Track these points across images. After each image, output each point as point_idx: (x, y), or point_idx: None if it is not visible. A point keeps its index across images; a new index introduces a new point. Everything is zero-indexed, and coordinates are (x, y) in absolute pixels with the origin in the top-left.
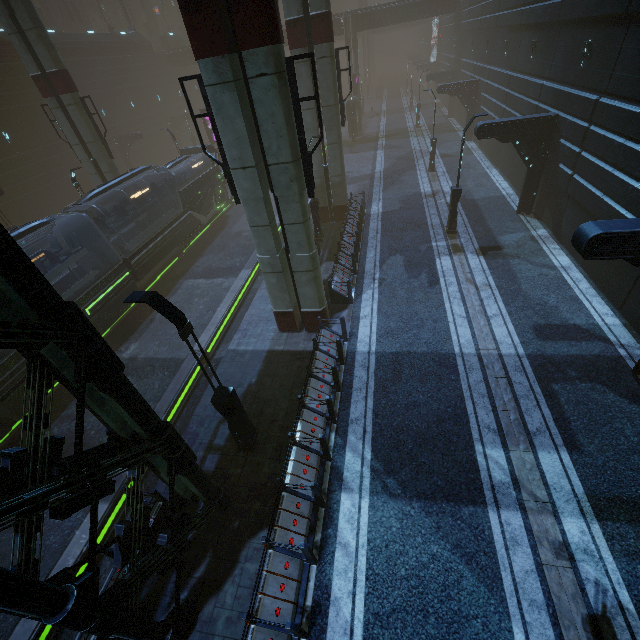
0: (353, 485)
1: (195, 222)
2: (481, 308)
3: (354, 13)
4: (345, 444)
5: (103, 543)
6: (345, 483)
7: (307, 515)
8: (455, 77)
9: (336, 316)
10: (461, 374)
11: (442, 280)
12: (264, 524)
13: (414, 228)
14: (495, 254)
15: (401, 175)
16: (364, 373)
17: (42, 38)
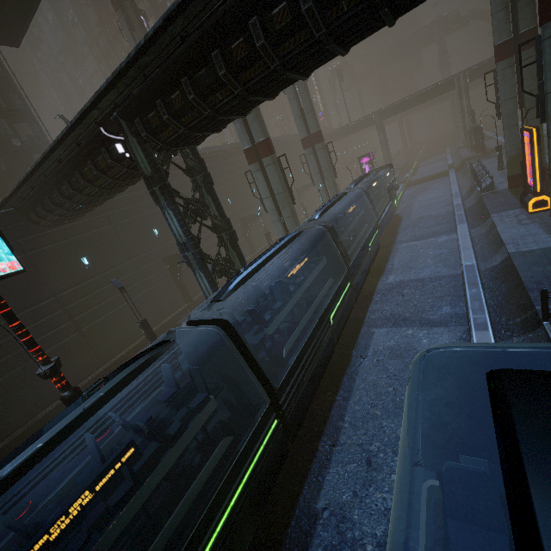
0: None
1: (391, 210)
2: None
3: (466, 71)
4: None
5: None
6: None
7: None
8: None
9: None
10: None
11: None
12: None
13: None
14: None
15: None
16: None
17: (314, 115)
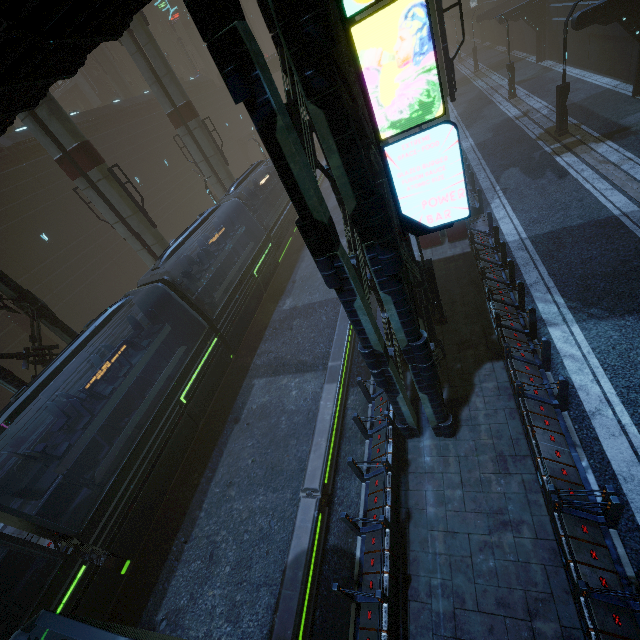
0: (556, 321)
1: None
2: (628, 177)
3: None
4: (532, 299)
5: (341, 410)
6: (547, 322)
7: (525, 342)
8: (509, 7)
9: (472, 226)
10: (631, 227)
11: (571, 171)
12: (484, 360)
13: (518, 144)
14: (623, 135)
15: (480, 112)
16: (524, 253)
17: (173, 80)
